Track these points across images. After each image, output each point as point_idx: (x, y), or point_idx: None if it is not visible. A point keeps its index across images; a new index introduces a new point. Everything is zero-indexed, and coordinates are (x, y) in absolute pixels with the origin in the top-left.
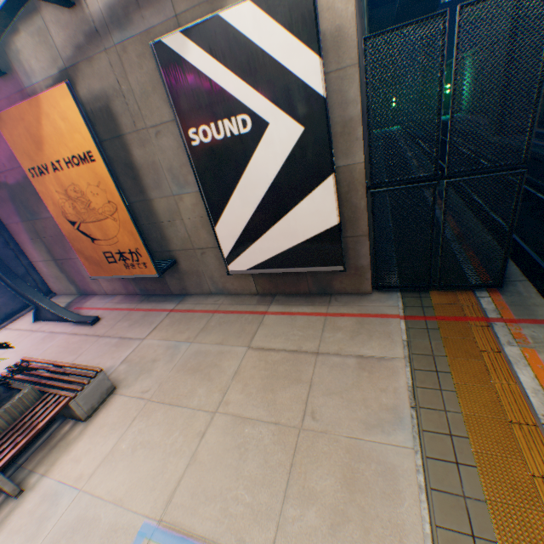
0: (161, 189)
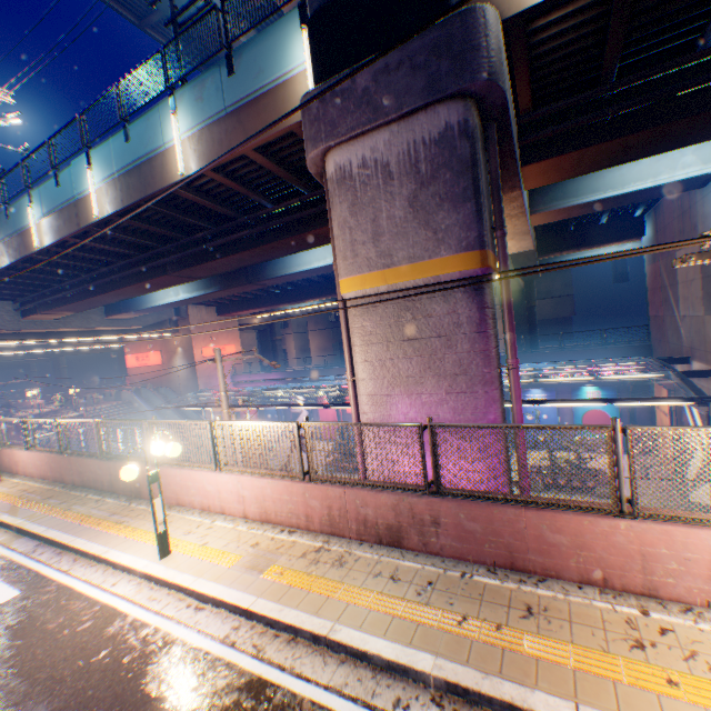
0: None
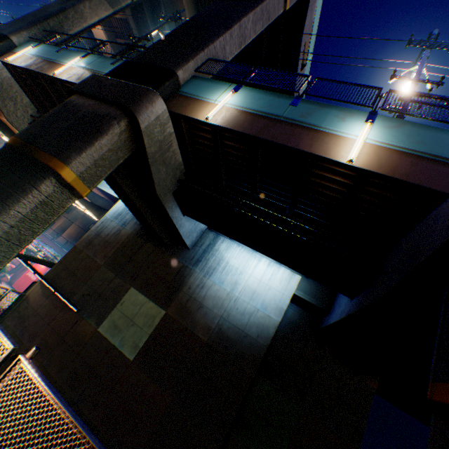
0: None
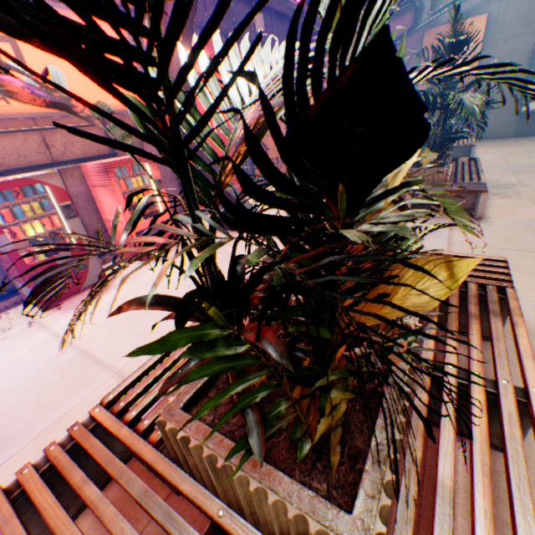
0: None
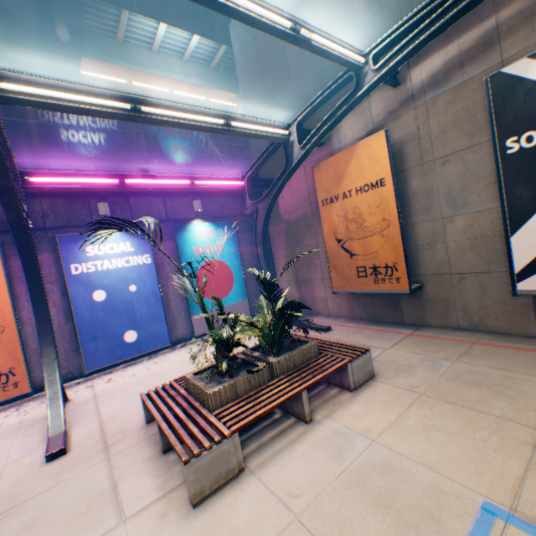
0: (427, 213)
